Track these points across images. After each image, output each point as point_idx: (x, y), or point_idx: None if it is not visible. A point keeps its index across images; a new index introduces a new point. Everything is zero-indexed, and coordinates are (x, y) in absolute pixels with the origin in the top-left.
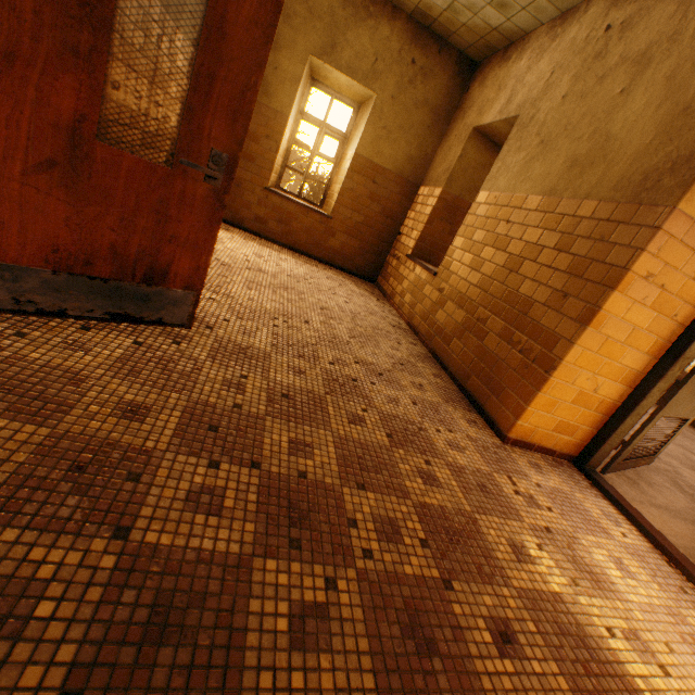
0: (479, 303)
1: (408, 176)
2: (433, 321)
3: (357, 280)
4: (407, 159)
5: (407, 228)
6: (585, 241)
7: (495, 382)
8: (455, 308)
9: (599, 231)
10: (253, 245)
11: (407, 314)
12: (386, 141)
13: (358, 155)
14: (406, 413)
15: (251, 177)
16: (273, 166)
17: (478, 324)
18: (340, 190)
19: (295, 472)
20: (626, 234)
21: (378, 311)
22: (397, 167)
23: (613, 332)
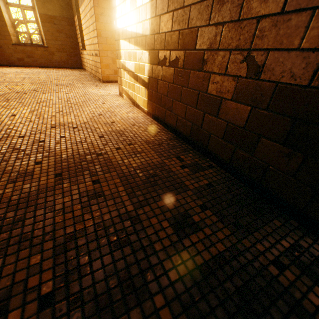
0: (91, 49)
1: (67, 16)
2: (90, 66)
3: (74, 69)
4: (61, 8)
5: (78, 39)
6: (90, 11)
7: (98, 69)
8: (90, 56)
9: (90, 6)
10: (21, 69)
11: (88, 70)
12: (48, 3)
13: (41, 14)
14: (68, 83)
15: (4, 42)
16: (9, 33)
17: (93, 56)
18: (43, 33)
19: (22, 89)
20: (91, 3)
21: (77, 73)
22: (60, 13)
23: (106, 36)
